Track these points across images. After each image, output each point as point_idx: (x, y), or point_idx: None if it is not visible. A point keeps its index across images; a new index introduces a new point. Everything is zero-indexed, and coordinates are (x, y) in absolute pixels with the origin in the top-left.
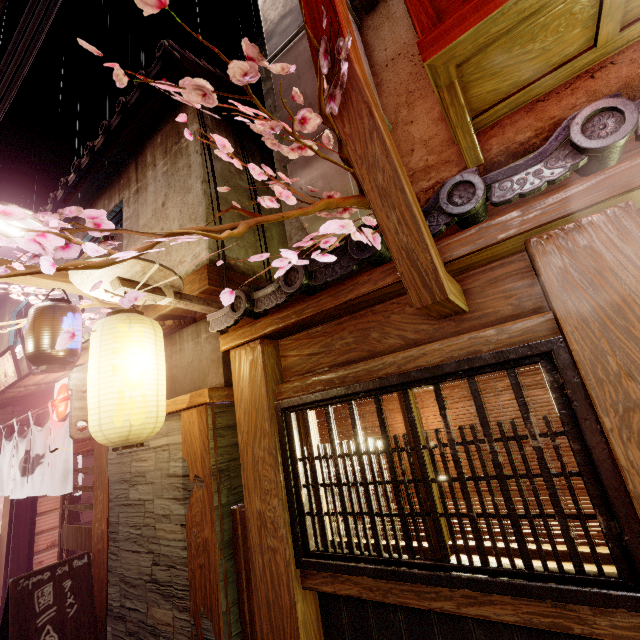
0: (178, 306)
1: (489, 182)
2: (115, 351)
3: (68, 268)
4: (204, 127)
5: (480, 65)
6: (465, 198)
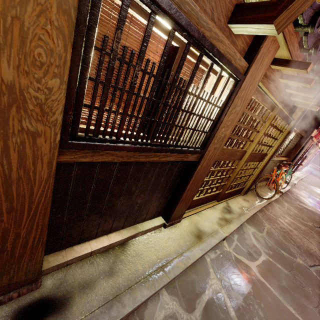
0: None
1: None
2: None
3: None
4: None
5: None
6: None
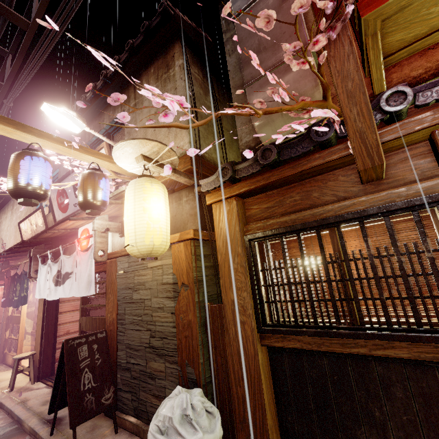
0: (171, 178)
1: (415, 92)
2: (144, 199)
3: (173, 126)
4: (188, 62)
5: (397, 21)
6: (398, 102)
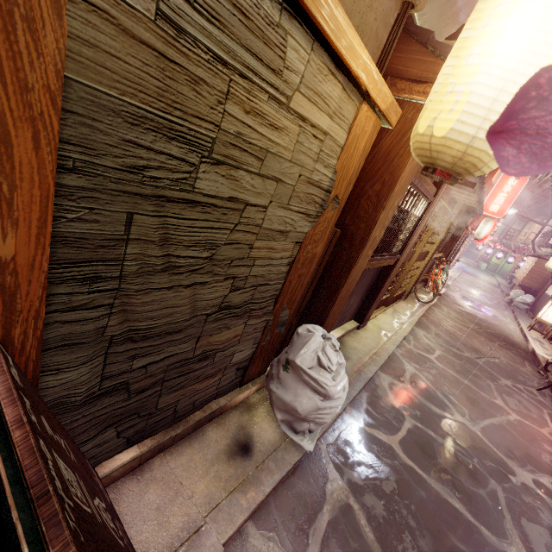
0: None
1: None
2: None
3: None
4: None
5: None
6: None
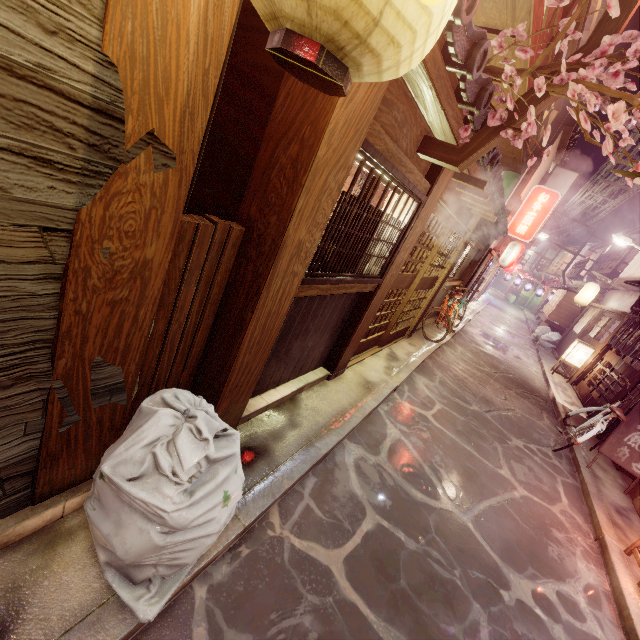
0: None
1: None
2: None
3: None
4: None
5: None
6: None
